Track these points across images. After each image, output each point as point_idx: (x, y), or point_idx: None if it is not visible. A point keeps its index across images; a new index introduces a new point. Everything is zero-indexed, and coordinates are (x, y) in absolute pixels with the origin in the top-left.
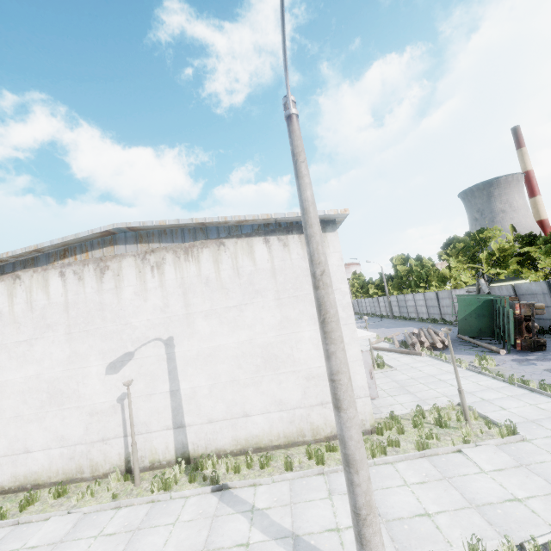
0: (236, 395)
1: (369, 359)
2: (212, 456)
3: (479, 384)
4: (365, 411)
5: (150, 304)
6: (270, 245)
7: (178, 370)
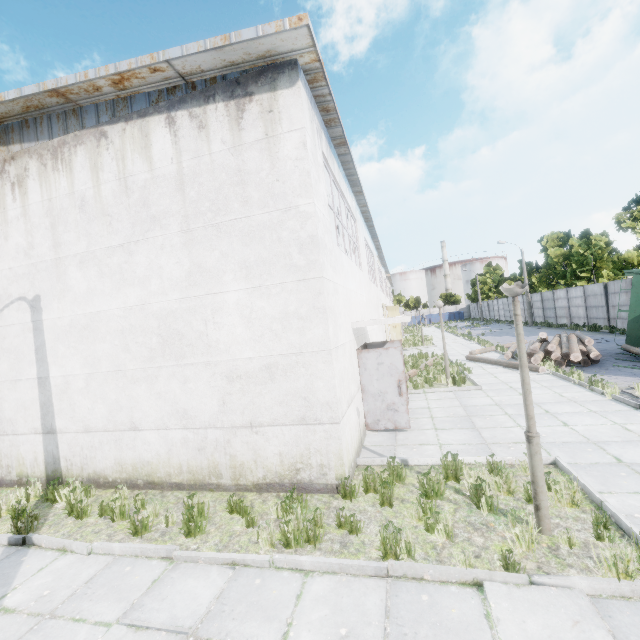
0: (121, 394)
1: (399, 362)
2: (89, 482)
3: (627, 429)
4: (328, 451)
5: (11, 244)
6: (177, 129)
7: (47, 348)
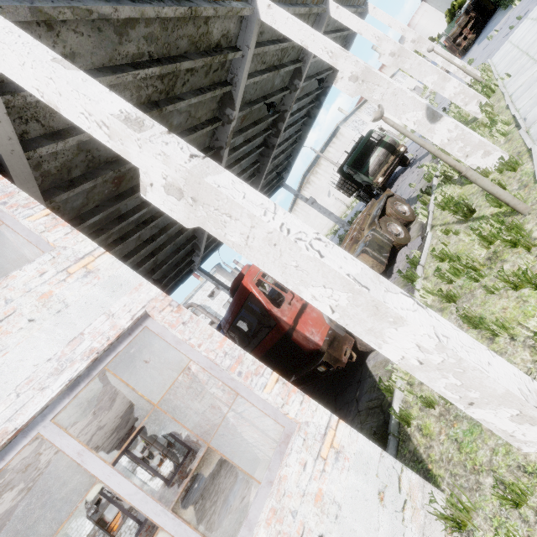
0: None
1: None
2: None
3: None
4: None
5: (323, 180)
6: (331, 146)
7: None
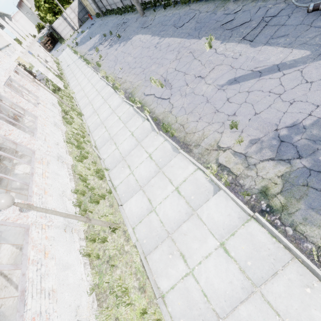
0: None
1: None
2: None
3: None
4: None
5: None
6: None
7: None
